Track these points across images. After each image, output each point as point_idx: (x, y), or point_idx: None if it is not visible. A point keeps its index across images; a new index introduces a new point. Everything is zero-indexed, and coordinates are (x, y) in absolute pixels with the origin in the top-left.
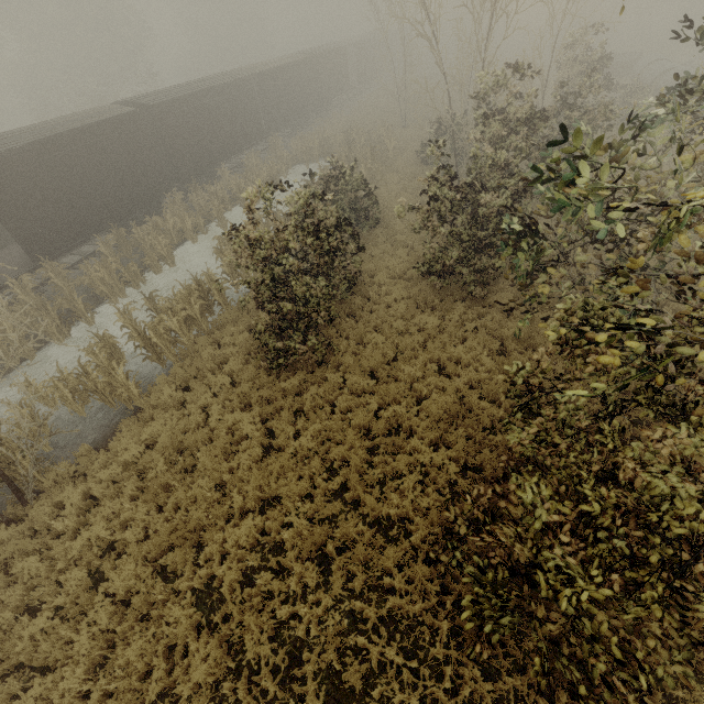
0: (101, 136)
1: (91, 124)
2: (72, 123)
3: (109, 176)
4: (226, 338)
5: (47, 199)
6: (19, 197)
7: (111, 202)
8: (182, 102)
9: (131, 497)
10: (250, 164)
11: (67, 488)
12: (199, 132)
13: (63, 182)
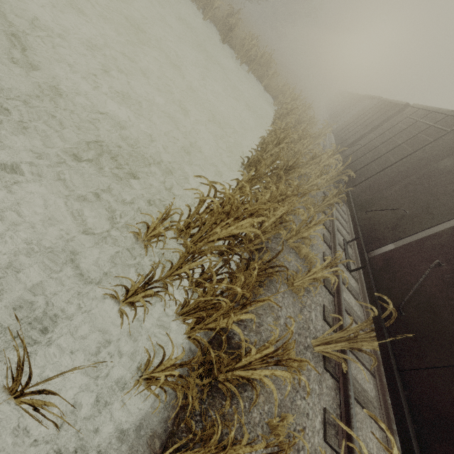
0: None
1: None
2: None
3: None
4: None
5: None
6: None
7: None
8: None
9: None
10: None
11: None
12: None
13: None
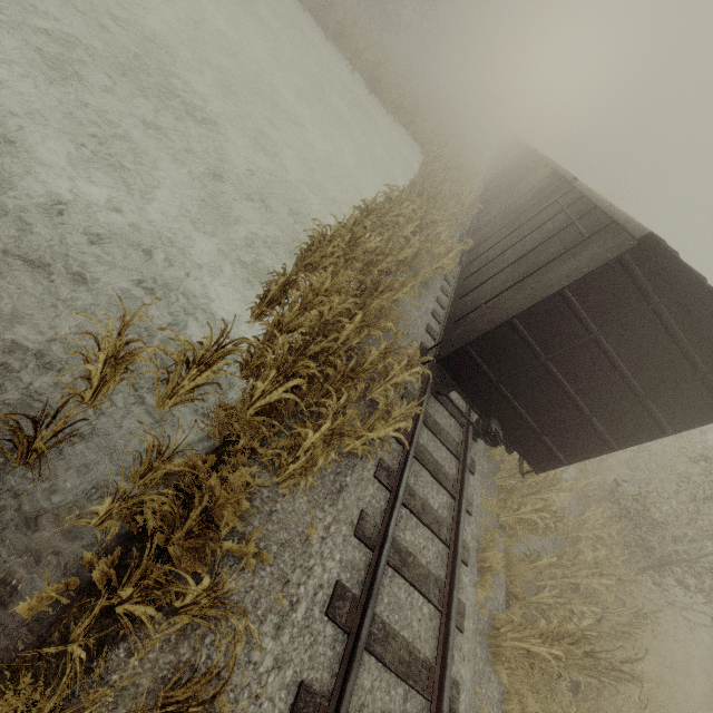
0: None
1: None
2: None
3: None
4: None
5: None
6: None
7: None
8: None
9: None
10: None
11: None
12: None
13: None
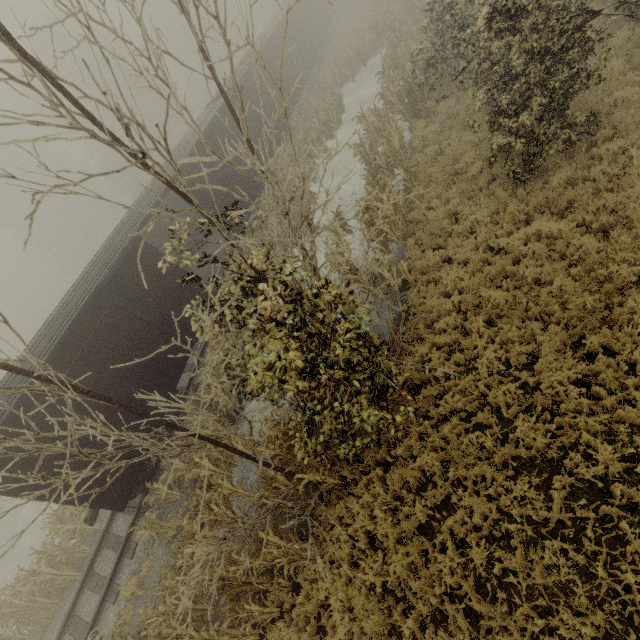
0: (221, 127)
1: (213, 119)
2: (201, 126)
3: (238, 158)
4: (434, 201)
5: (217, 191)
6: (204, 195)
7: (248, 179)
8: (248, 76)
9: (479, 333)
10: (309, 106)
11: (418, 348)
12: (268, 97)
13: (219, 173)
